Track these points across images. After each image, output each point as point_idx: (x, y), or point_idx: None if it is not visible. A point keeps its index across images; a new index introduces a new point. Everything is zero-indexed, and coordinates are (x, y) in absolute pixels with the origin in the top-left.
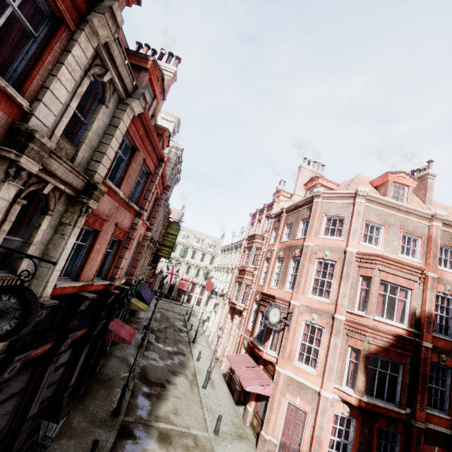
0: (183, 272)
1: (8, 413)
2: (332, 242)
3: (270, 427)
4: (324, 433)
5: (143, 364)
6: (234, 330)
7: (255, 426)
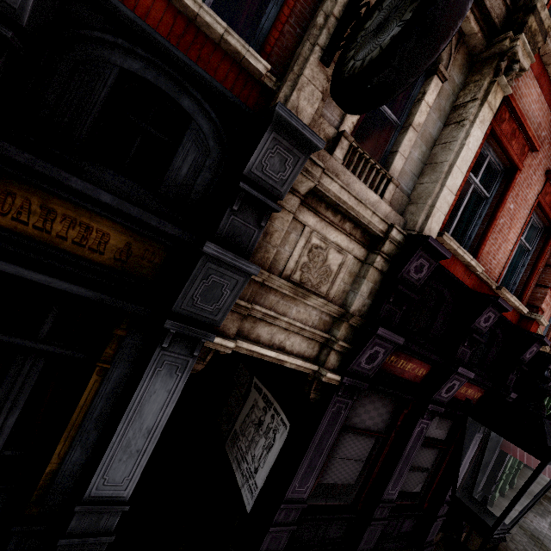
0: None
1: (358, 461)
2: None
3: None
4: None
5: None
6: None
7: None
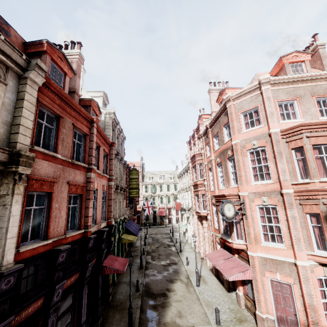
0: (159, 203)
1: None
2: (255, 132)
3: (262, 306)
4: (315, 300)
5: (146, 281)
6: (206, 232)
7: (249, 308)
